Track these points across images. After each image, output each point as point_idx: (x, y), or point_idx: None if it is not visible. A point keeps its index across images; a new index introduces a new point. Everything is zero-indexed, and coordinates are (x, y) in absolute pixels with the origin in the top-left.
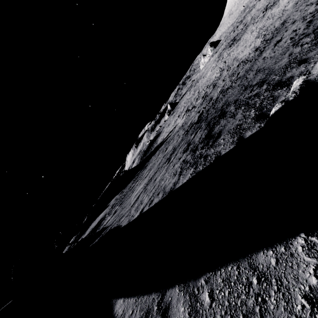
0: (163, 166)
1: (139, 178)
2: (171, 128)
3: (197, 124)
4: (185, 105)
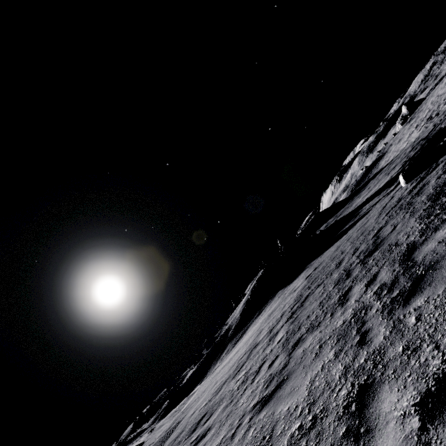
0: (383, 178)
1: (356, 198)
2: (401, 146)
3: (422, 141)
4: (431, 107)
